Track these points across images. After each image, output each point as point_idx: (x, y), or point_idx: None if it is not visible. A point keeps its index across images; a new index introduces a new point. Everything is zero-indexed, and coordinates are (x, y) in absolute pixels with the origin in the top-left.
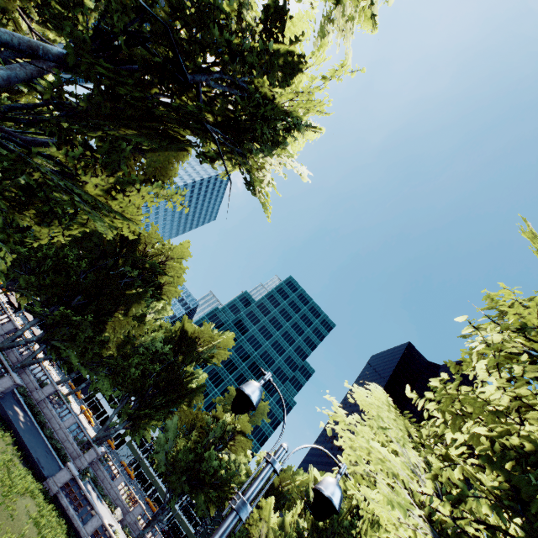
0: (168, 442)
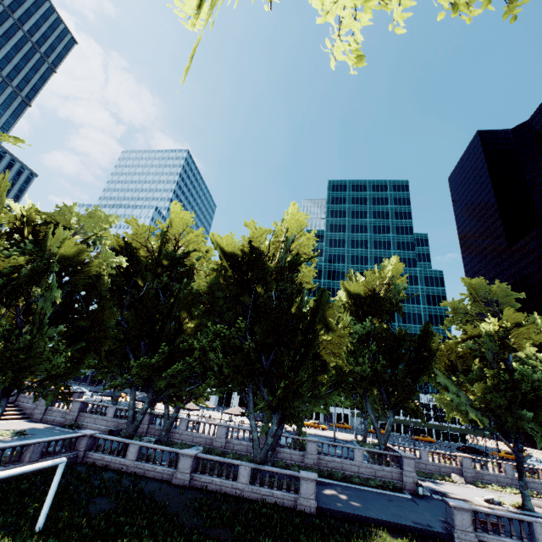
0: (459, 396)
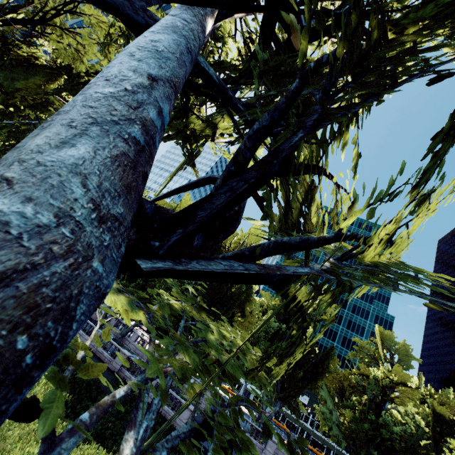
0: (332, 415)
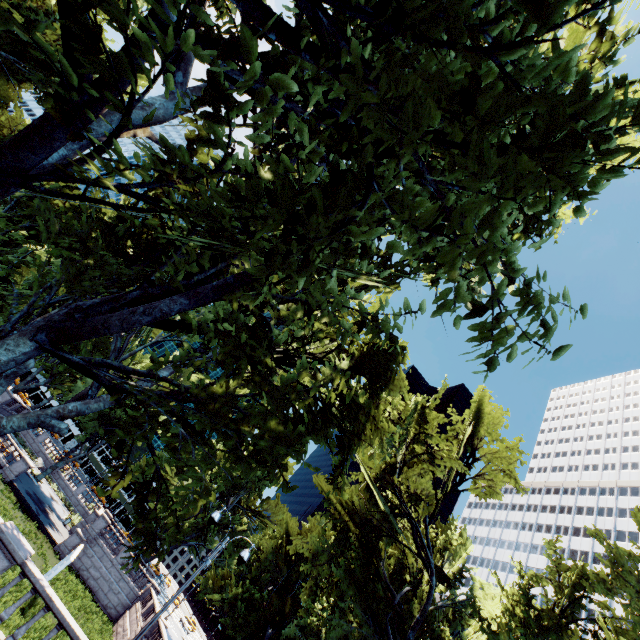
0: None
